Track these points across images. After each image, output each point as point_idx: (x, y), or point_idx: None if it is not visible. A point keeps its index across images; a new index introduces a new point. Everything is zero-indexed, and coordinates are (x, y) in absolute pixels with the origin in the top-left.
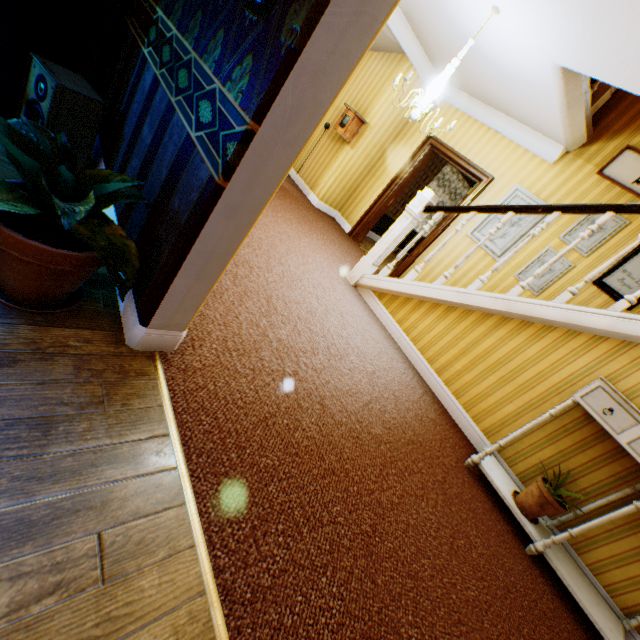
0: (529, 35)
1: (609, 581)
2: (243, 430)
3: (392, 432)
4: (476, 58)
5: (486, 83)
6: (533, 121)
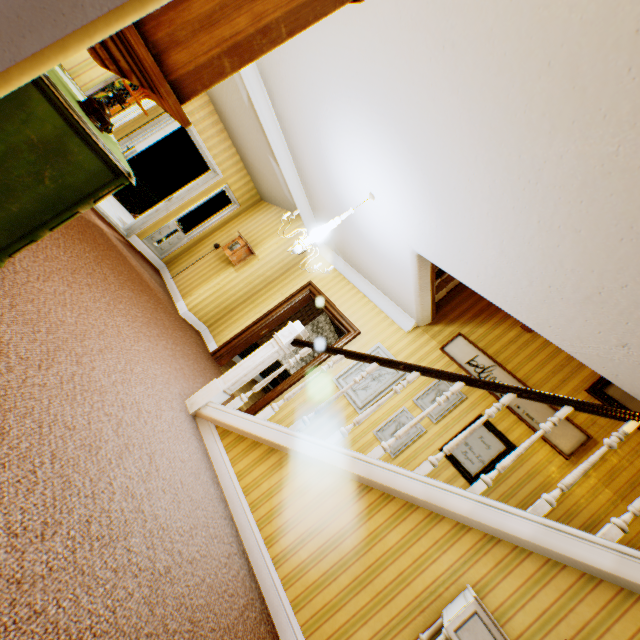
0: (396, 222)
1: None
2: None
3: None
4: (354, 232)
5: (360, 254)
6: (394, 294)
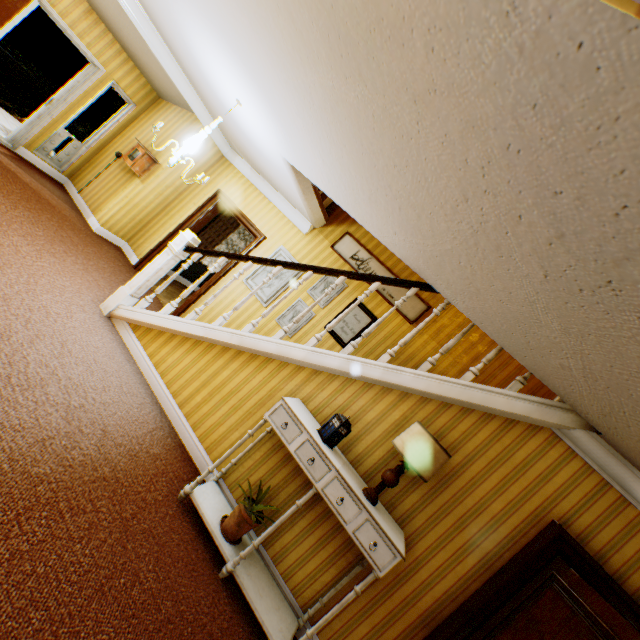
0: (263, 130)
1: (296, 583)
2: None
3: (73, 470)
4: (244, 137)
5: (257, 160)
6: (291, 199)
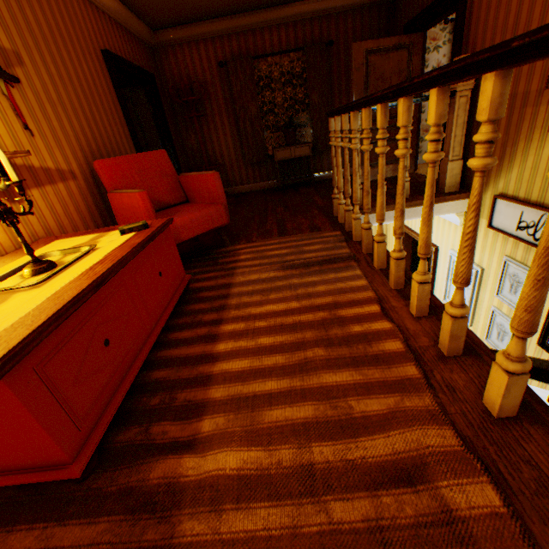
0: None
1: None
2: None
3: None
4: None
5: None
6: None
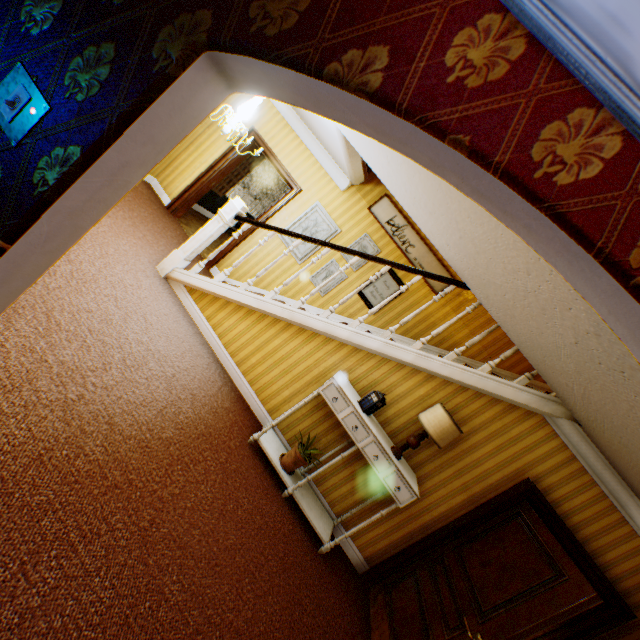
0: None
1: (332, 499)
2: (12, 475)
3: (185, 431)
4: None
5: None
6: (332, 153)
